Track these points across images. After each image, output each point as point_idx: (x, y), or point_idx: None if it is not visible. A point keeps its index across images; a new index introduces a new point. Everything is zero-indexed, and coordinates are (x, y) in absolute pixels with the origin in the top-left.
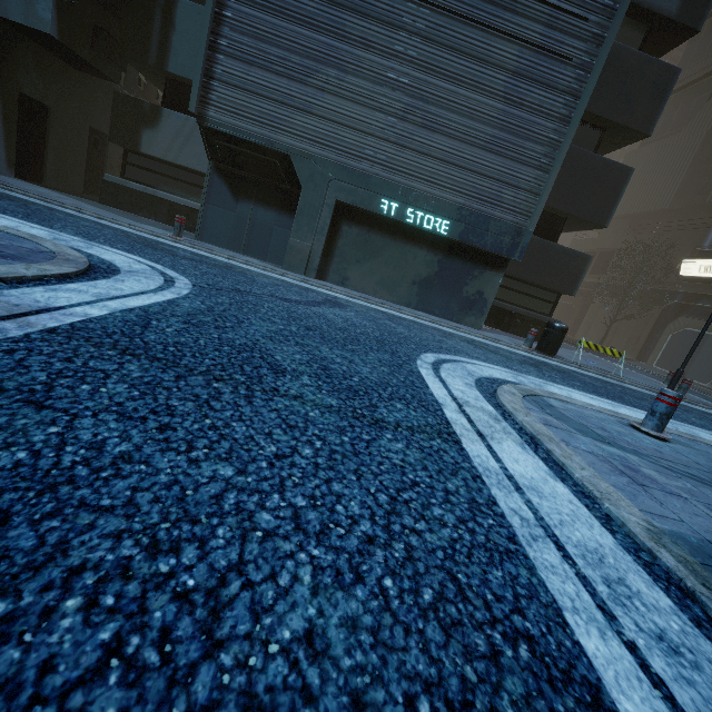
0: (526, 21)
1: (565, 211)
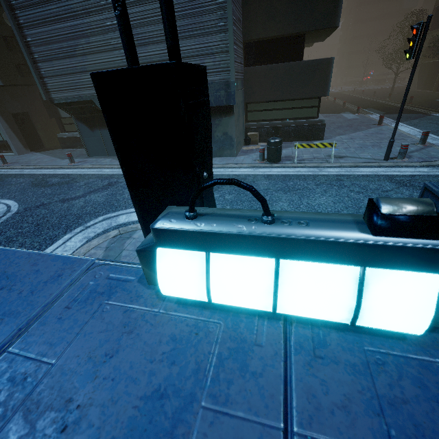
0: None
1: (296, 32)
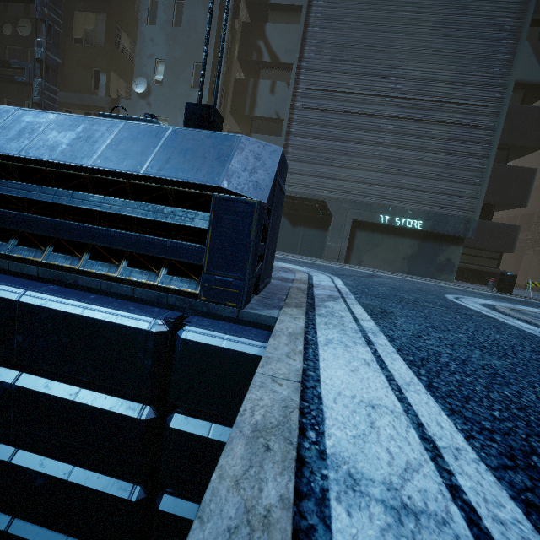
0: (450, 114)
1: (493, 201)
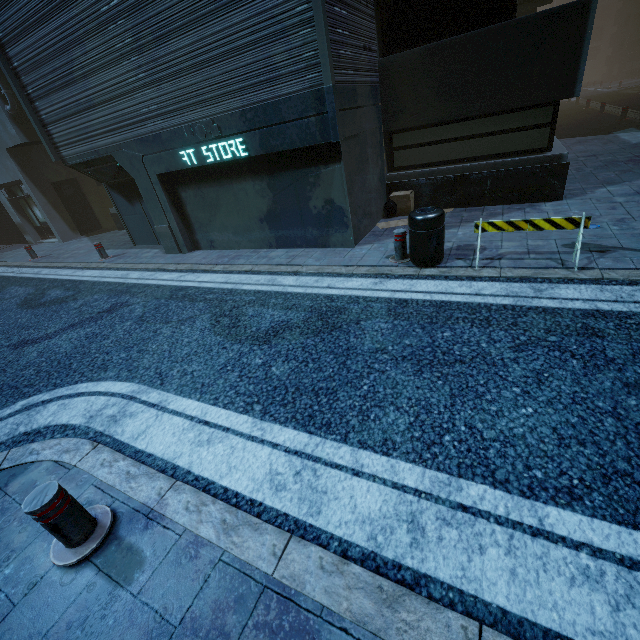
0: None
1: None
